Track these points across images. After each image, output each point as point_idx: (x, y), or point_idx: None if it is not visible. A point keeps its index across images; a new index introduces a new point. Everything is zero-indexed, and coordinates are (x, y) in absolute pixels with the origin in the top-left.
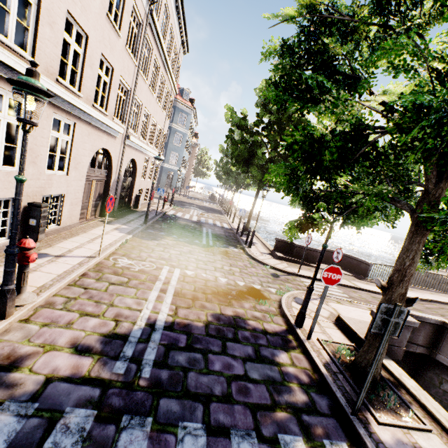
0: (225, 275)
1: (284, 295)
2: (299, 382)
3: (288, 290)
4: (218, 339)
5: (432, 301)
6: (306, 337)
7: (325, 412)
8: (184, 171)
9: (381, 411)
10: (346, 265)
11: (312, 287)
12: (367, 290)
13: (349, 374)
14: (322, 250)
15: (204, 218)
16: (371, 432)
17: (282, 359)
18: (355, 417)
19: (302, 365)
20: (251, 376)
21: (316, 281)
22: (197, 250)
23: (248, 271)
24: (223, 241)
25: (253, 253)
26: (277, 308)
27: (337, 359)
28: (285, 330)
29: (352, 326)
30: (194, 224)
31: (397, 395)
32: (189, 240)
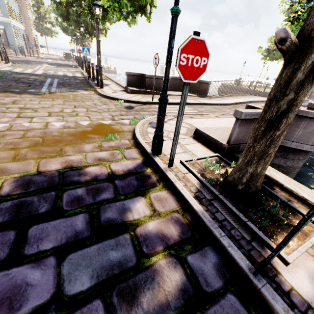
0: (63, 118)
1: (138, 123)
2: (166, 245)
3: (143, 118)
4: (10, 230)
5: (251, 102)
6: (167, 164)
7: (215, 288)
8: (20, 26)
9: (277, 236)
10: (191, 89)
11: (165, 96)
12: (210, 103)
13: (226, 196)
14: (172, 23)
15: (53, 71)
16: (288, 294)
17: (137, 212)
18: (261, 276)
19: (167, 208)
20: (71, 293)
21: (169, 105)
22: (27, 98)
23: (98, 109)
24: (71, 87)
25: (106, 92)
26: (131, 139)
27: (209, 181)
28: (141, 163)
29: (212, 135)
30: (35, 76)
31: (278, 199)
32: (19, 90)
